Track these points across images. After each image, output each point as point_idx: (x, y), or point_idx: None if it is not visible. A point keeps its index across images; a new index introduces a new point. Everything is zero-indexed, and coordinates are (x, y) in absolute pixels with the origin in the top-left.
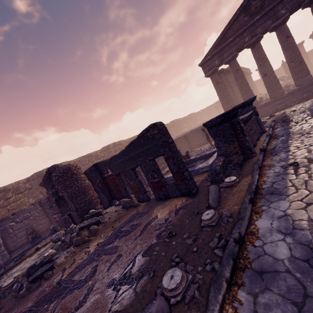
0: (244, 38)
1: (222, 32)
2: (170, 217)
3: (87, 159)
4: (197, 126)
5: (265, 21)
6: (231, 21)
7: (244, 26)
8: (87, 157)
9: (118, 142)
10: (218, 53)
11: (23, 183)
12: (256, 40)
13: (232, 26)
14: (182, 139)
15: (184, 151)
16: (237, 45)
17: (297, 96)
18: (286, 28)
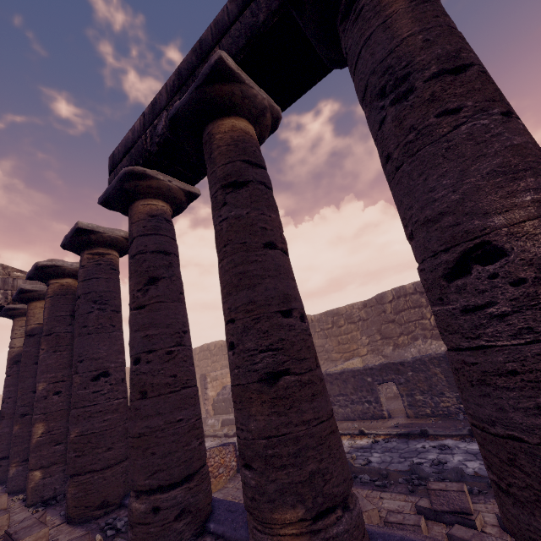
0: None
1: None
2: None
3: None
4: (361, 370)
5: None
6: None
7: None
8: None
9: (207, 345)
10: None
11: None
12: None
13: None
14: None
15: None
16: None
17: None
18: None
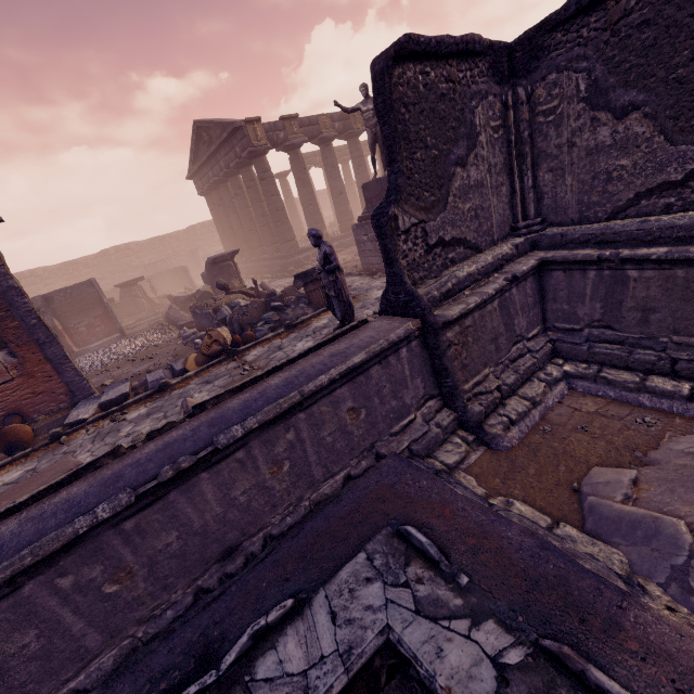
0: (210, 172)
1: (191, 151)
2: None
3: (72, 268)
4: None
5: (216, 165)
6: (193, 143)
7: (200, 161)
8: (72, 265)
9: (126, 245)
10: (199, 173)
11: None
12: (216, 182)
13: (201, 147)
14: (166, 275)
15: (165, 291)
16: (207, 176)
17: (252, 268)
18: (234, 183)
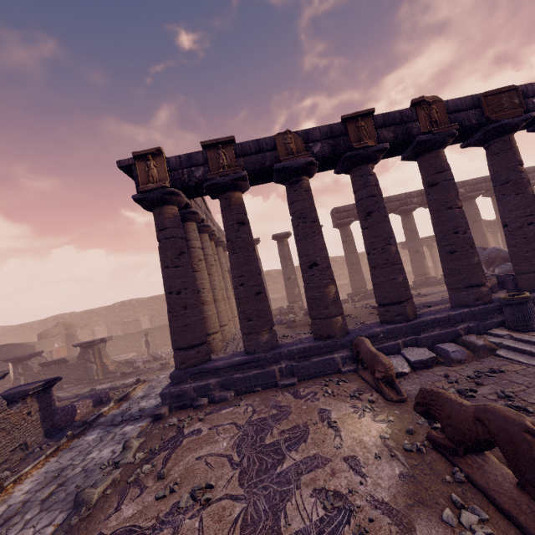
0: None
1: None
2: None
3: (154, 301)
4: None
5: None
6: None
7: None
8: (155, 299)
9: None
10: None
11: (103, 310)
12: None
13: None
14: None
15: None
16: None
17: None
18: None
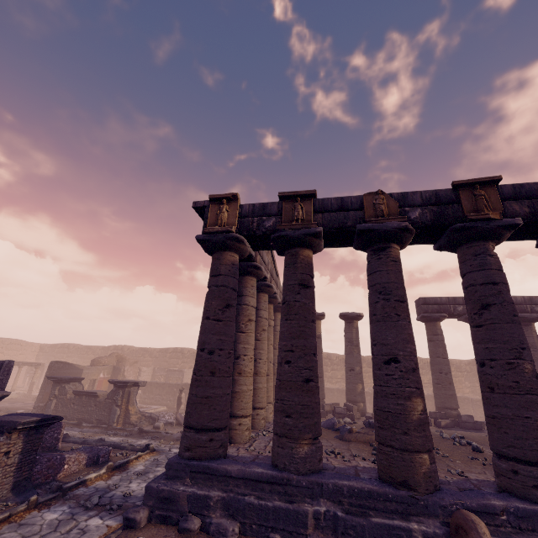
0: None
1: None
2: (23, 408)
3: None
4: None
5: None
6: None
7: None
8: None
9: None
10: None
11: (156, 351)
12: None
13: None
14: None
15: None
16: None
17: None
18: None
